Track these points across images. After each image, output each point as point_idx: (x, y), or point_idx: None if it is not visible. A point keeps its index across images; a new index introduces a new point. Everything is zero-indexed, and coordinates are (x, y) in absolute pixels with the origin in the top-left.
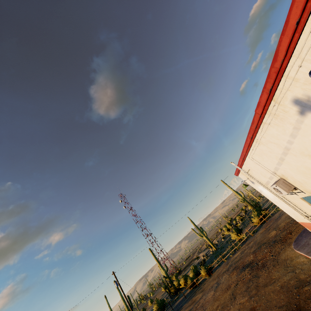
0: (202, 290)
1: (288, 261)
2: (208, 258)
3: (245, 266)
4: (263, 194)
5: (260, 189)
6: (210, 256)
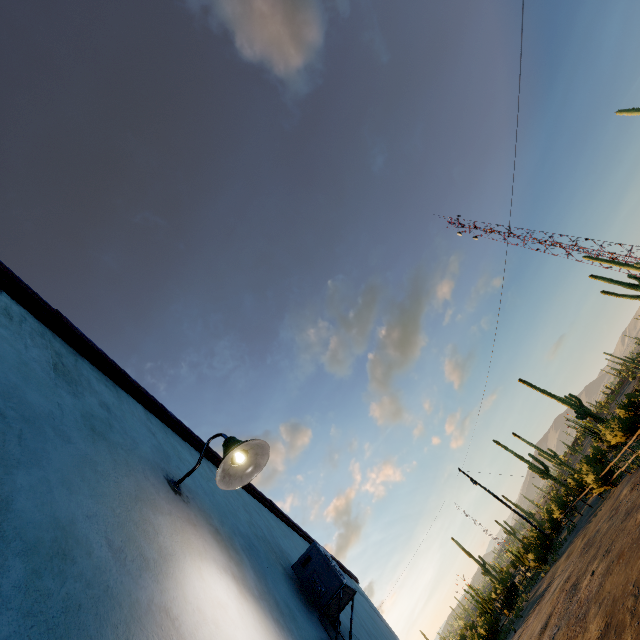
0: (587, 531)
1: None
2: None
3: (551, 615)
4: None
5: None
6: None
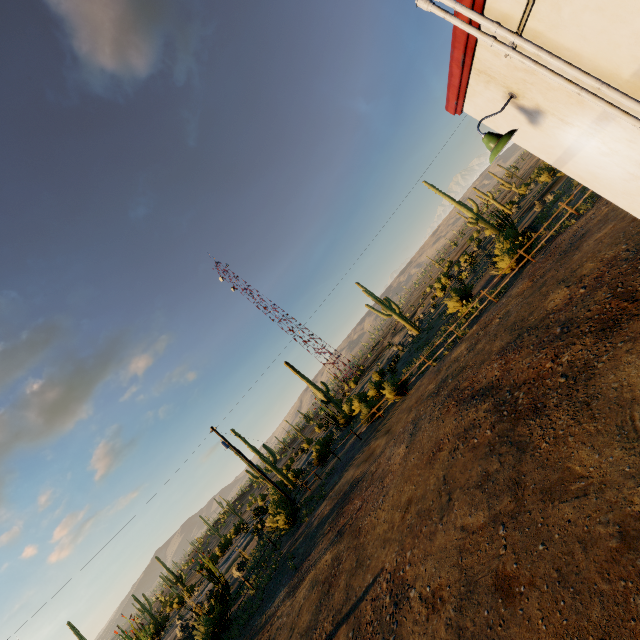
0: (387, 429)
1: (638, 411)
2: (405, 350)
3: (477, 393)
4: (571, 169)
5: (569, 143)
6: (409, 346)
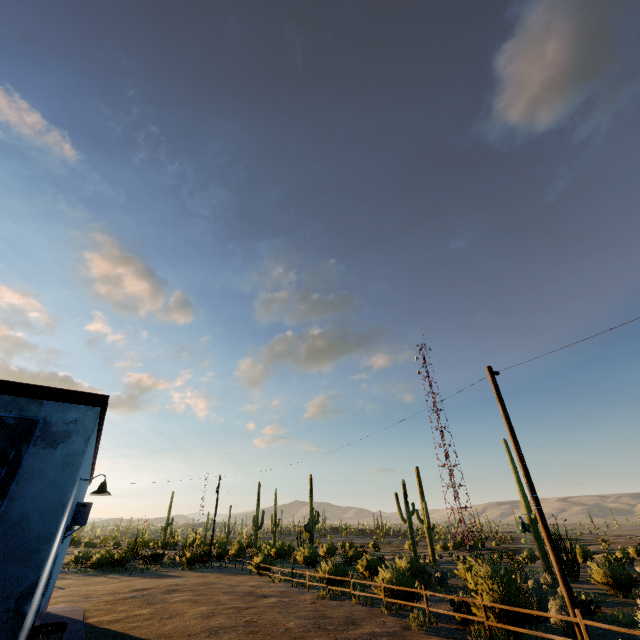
0: (221, 577)
1: None
2: None
3: (149, 589)
4: None
5: None
6: None
